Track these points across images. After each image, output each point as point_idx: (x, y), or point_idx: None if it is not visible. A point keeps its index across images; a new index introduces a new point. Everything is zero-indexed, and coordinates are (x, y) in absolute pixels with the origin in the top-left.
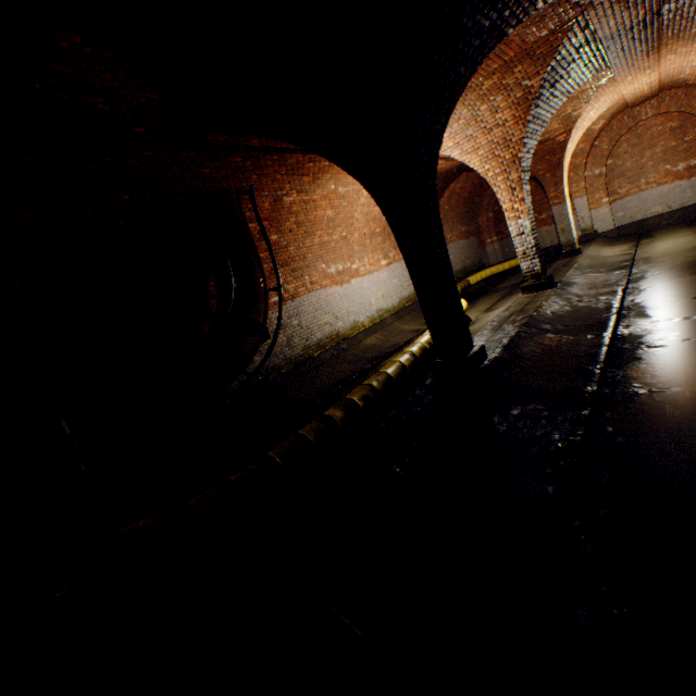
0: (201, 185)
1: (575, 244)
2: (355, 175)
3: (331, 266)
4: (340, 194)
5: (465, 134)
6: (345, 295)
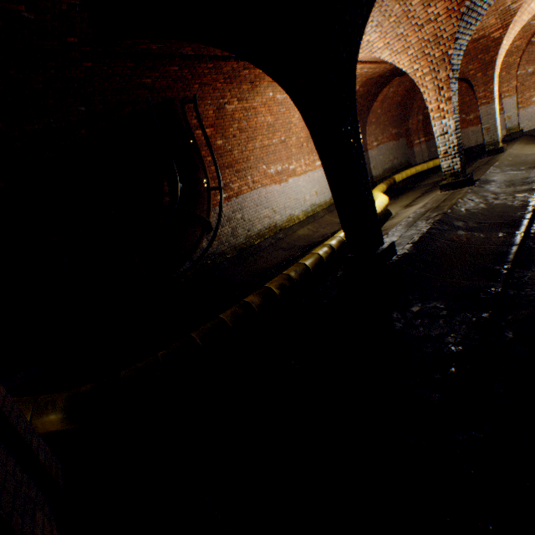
0: (148, 95)
1: (499, 142)
2: (274, 77)
3: (270, 167)
4: (278, 100)
5: (396, 33)
6: (282, 192)
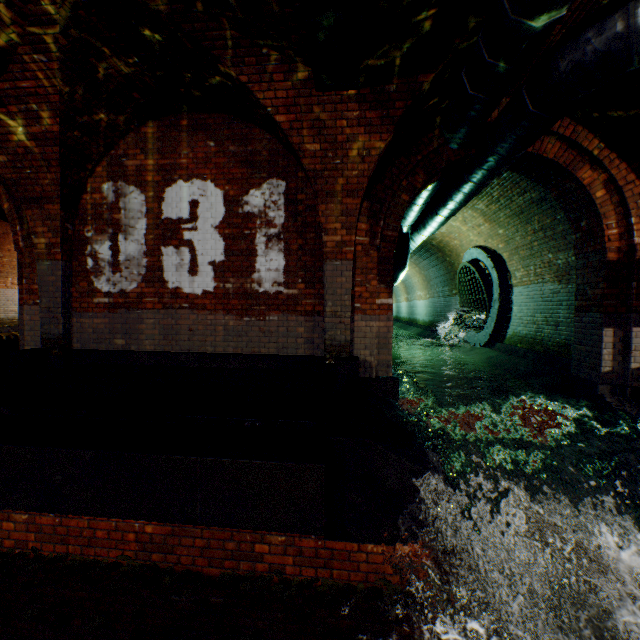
0: None
1: None
2: None
3: None
4: None
5: None
6: None
